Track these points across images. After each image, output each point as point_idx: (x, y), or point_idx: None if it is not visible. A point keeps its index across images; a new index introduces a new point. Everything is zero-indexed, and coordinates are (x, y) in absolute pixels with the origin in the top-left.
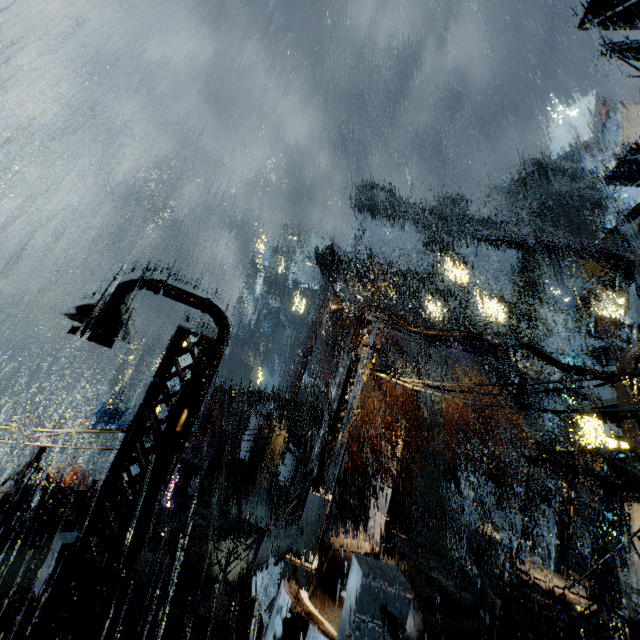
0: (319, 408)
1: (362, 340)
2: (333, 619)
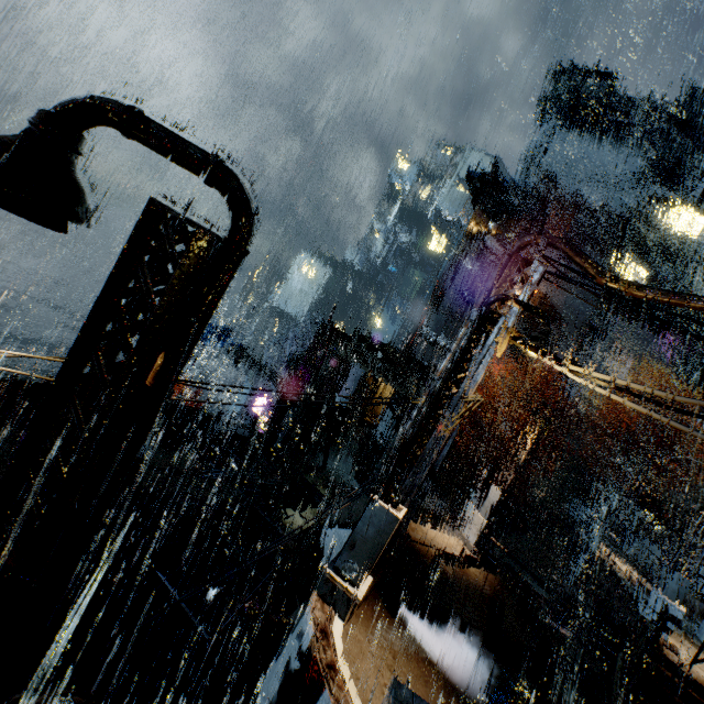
0: (434, 370)
1: (509, 290)
2: (381, 642)
